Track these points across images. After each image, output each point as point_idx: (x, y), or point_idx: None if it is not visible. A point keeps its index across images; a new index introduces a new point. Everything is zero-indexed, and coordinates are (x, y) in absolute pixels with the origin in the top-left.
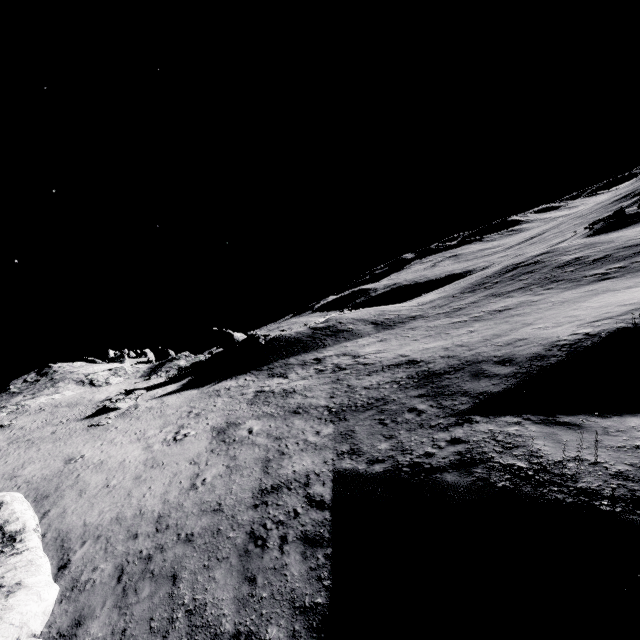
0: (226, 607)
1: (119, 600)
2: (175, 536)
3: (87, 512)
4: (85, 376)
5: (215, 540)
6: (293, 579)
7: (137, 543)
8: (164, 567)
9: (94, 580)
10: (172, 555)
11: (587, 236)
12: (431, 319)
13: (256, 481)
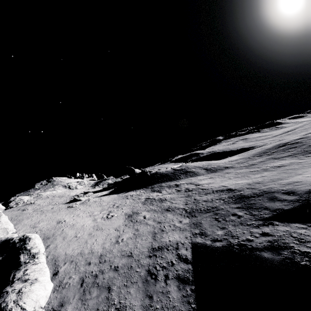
0: (137, 310)
1: (81, 296)
2: (109, 266)
3: (67, 248)
4: (67, 184)
5: (129, 271)
6: (173, 300)
7: (90, 267)
8: (104, 282)
9: (69, 283)
10: (107, 276)
11: None
12: (237, 169)
13: (149, 243)
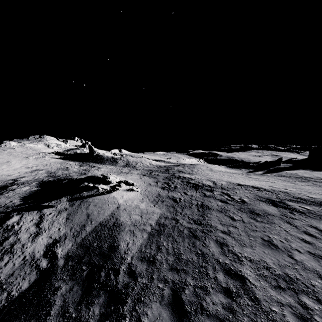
0: None
1: None
2: None
3: None
4: (48, 143)
5: None
6: None
7: None
8: None
9: None
10: None
11: (227, 166)
12: (130, 169)
13: (15, 178)
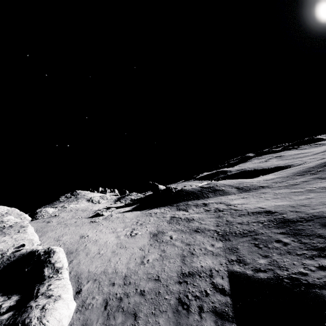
0: None
1: (105, 320)
2: (134, 289)
3: (90, 265)
4: (90, 198)
5: (157, 298)
6: None
7: (114, 288)
8: (129, 307)
9: (93, 304)
10: (133, 301)
11: None
12: (275, 188)
13: (178, 267)
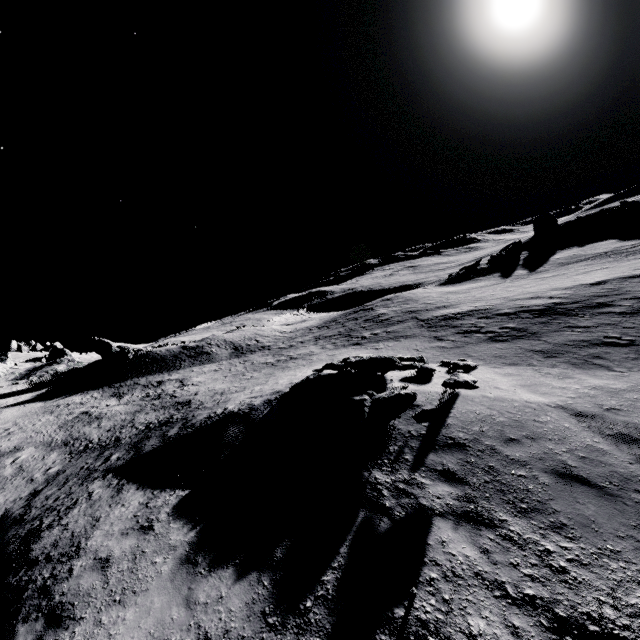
0: None
1: None
2: None
3: None
4: None
5: None
6: None
7: None
8: None
9: None
10: None
11: (439, 284)
12: (266, 353)
13: None
